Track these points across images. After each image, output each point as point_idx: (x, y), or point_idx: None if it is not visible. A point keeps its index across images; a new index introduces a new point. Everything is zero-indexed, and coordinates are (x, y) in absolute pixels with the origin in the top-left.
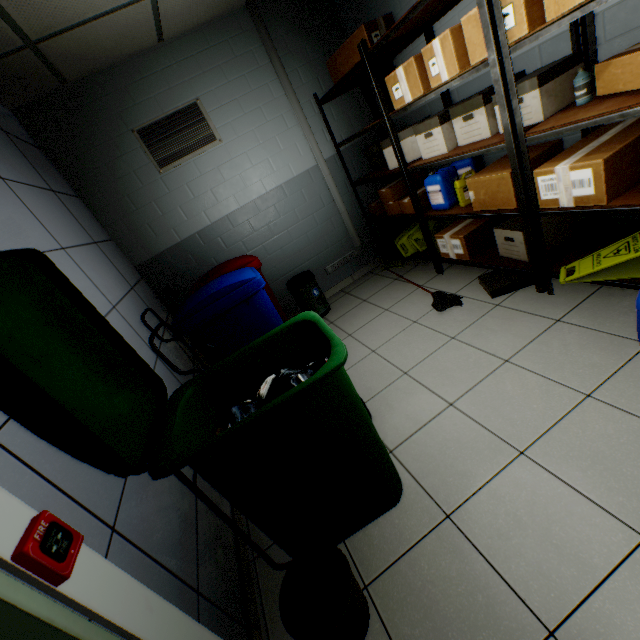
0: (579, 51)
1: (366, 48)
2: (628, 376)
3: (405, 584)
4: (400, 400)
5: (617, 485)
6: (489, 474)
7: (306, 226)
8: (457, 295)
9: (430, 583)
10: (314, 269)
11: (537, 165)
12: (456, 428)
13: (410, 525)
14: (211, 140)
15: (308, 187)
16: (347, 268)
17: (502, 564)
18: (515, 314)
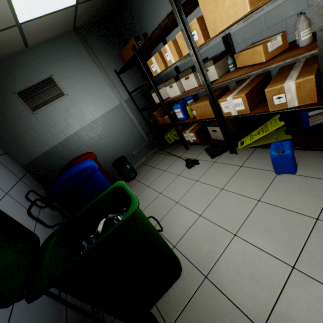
0: (227, 49)
1: (135, 49)
2: (273, 188)
3: (189, 322)
4: (176, 217)
5: (277, 243)
6: (222, 249)
7: (119, 133)
8: (196, 159)
9: (202, 318)
10: (126, 154)
11: (220, 97)
12: (204, 227)
13: (188, 286)
14: (62, 95)
15: (117, 114)
16: (143, 152)
17: (234, 297)
18: (223, 165)
